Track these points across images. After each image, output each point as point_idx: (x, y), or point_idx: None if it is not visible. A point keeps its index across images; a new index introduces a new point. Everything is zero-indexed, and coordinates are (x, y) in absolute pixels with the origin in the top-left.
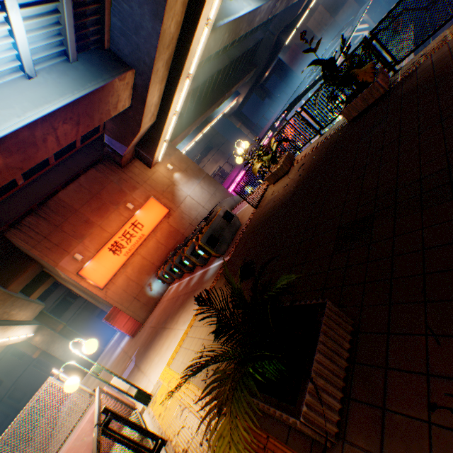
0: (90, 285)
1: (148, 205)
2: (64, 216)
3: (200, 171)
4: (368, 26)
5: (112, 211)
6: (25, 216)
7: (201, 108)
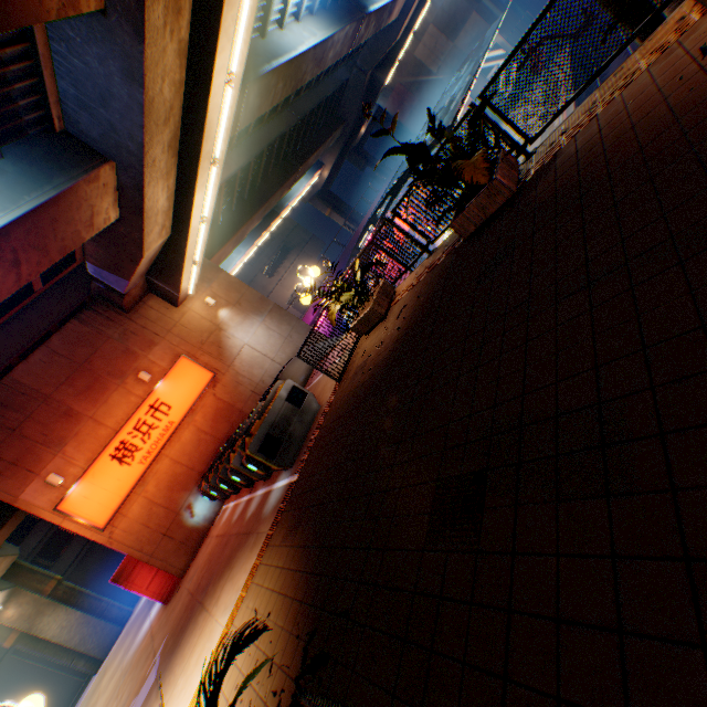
0: (81, 526)
1: (177, 370)
2: (24, 409)
3: (263, 301)
4: (505, 52)
5: (114, 388)
6: None
7: (260, 195)
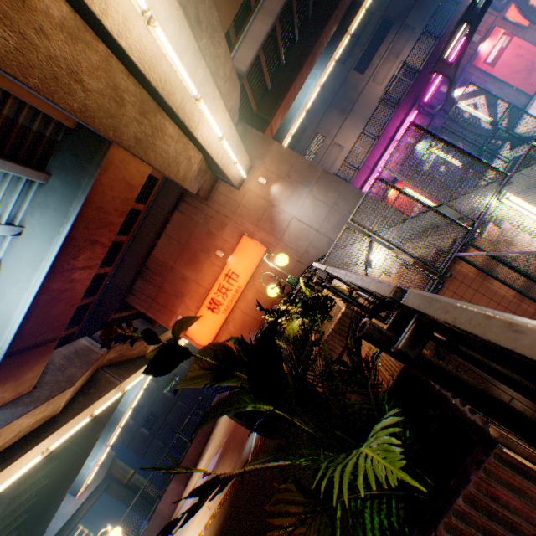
0: (198, 343)
1: (240, 247)
2: (162, 275)
3: (311, 169)
4: None
5: (204, 261)
6: (140, 272)
7: (326, 4)
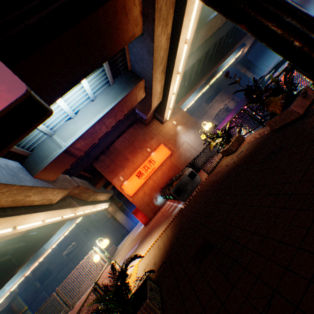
0: (126, 194)
1: (158, 149)
2: (116, 155)
3: (196, 123)
4: None
5: (139, 152)
6: (101, 154)
7: (205, 70)
